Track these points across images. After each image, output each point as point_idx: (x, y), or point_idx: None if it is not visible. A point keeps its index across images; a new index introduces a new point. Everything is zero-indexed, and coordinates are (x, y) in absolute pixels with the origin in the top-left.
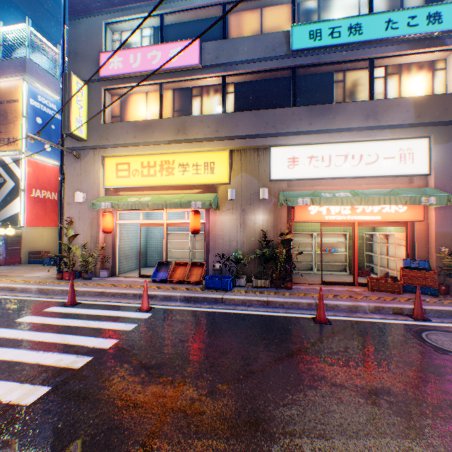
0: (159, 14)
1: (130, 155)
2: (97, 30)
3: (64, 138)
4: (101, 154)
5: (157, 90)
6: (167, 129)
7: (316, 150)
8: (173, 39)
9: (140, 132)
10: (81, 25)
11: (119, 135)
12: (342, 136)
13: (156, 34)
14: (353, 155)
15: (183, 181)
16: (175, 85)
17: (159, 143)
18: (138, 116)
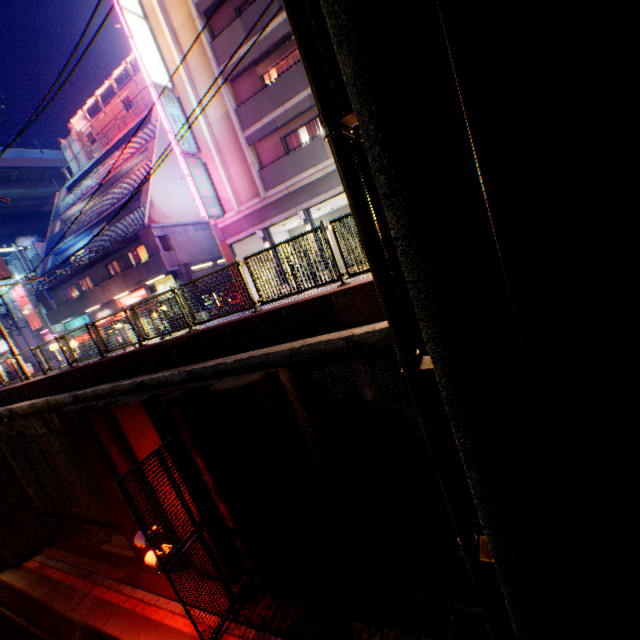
0: None
1: None
2: None
3: None
4: None
5: None
6: None
7: (0, 344)
8: None
9: None
10: None
11: None
12: (0, 340)
13: None
14: (5, 344)
15: None
16: None
17: None
18: None
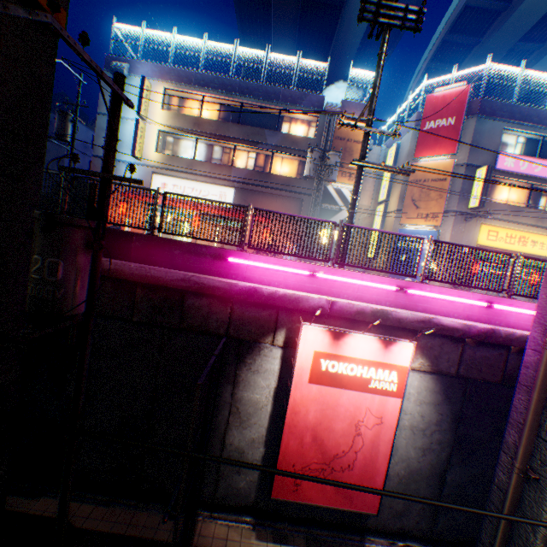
0: (541, 135)
1: (498, 227)
2: (496, 132)
3: (487, 213)
4: (480, 221)
5: (519, 184)
6: (530, 216)
7: None
8: (536, 151)
9: (511, 213)
10: (485, 123)
11: (496, 211)
12: None
13: (525, 143)
14: None
15: (530, 252)
16: (534, 186)
17: (522, 224)
18: (500, 198)
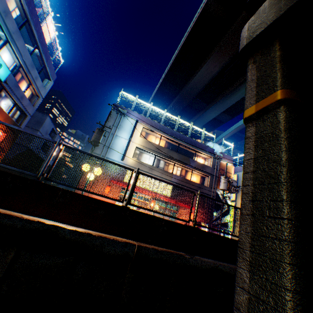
0: None
1: None
2: None
3: None
4: None
5: None
6: None
7: None
8: None
9: None
10: None
11: None
12: None
13: None
14: None
15: None
16: None
17: None
18: None
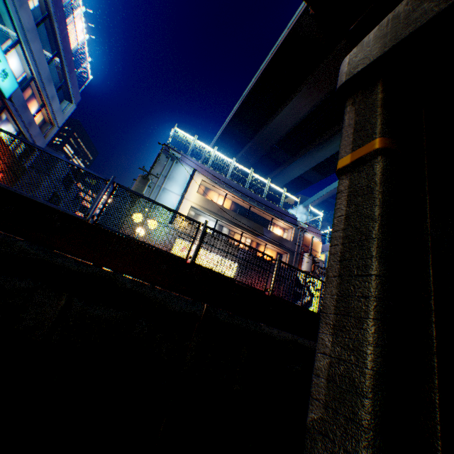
0: None
1: None
2: None
3: None
4: None
5: None
6: None
7: None
8: None
9: None
10: None
11: None
12: None
13: None
14: None
15: None
16: None
17: None
18: None
